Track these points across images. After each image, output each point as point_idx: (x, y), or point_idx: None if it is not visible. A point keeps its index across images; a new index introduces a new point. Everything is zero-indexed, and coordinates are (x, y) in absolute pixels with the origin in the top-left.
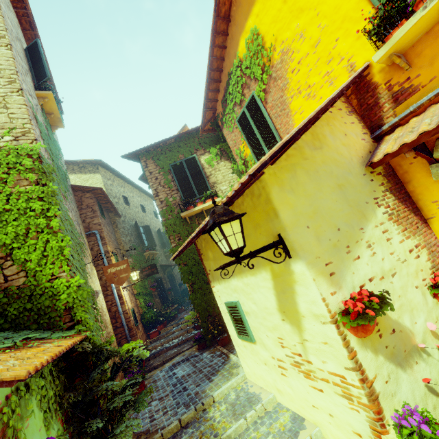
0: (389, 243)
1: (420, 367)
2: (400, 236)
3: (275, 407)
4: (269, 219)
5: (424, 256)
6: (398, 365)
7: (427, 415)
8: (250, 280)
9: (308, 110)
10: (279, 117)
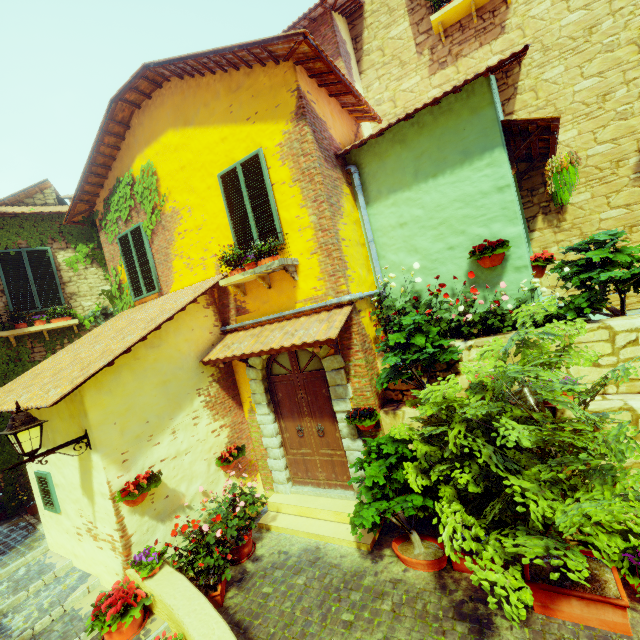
0: (195, 427)
1: (180, 519)
2: (209, 420)
3: (68, 572)
4: (81, 415)
5: (226, 434)
6: (160, 520)
7: (152, 551)
8: (63, 457)
9: (186, 277)
10: (162, 265)
